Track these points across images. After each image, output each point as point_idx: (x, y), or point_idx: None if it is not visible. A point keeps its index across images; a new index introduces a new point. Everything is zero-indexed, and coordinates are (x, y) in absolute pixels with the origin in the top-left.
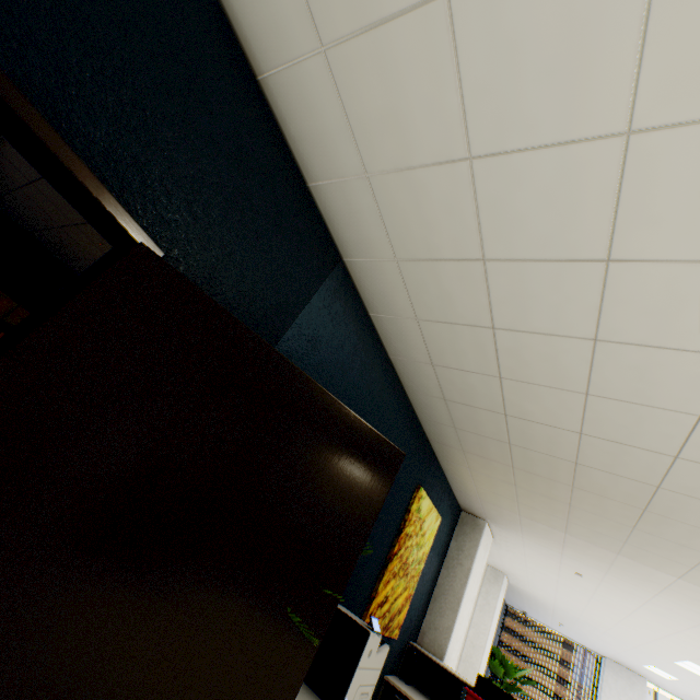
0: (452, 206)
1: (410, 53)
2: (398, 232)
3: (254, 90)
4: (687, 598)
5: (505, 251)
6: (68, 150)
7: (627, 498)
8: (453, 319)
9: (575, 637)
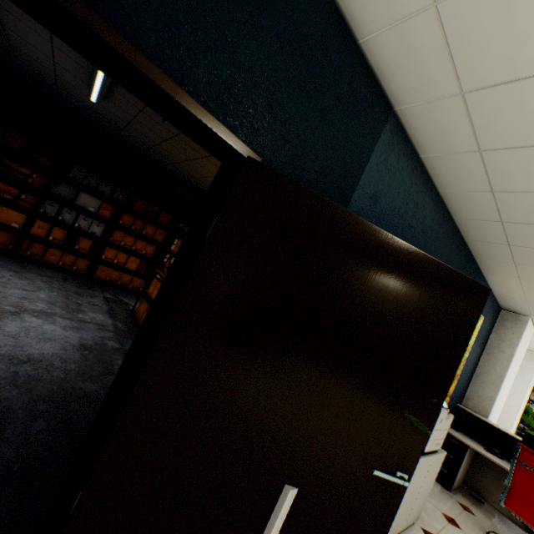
0: None
1: None
2: (470, 61)
3: None
4: None
5: None
6: (186, 97)
7: None
8: (531, 142)
9: None
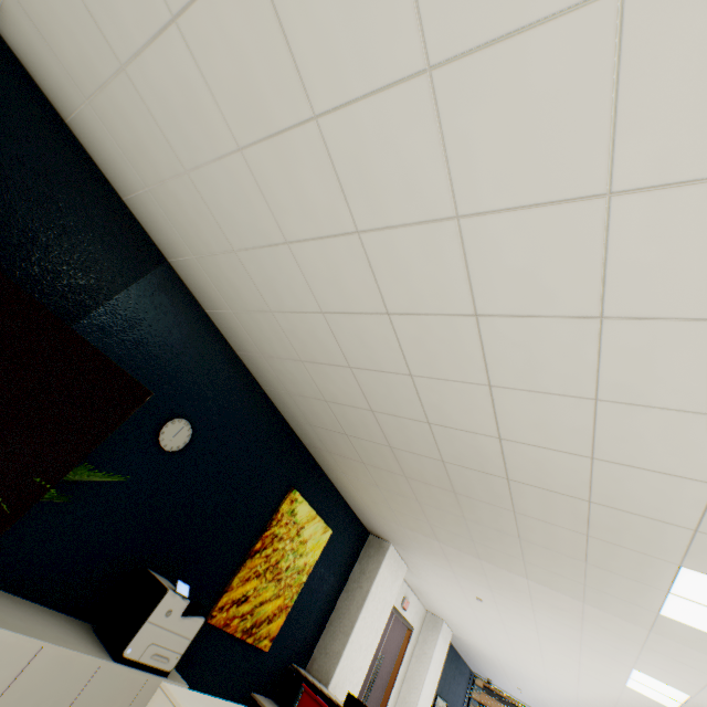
0: (198, 208)
1: (127, 103)
2: (184, 233)
3: (64, 130)
4: (550, 607)
5: (240, 241)
6: None
7: (438, 480)
8: (249, 307)
9: (540, 706)
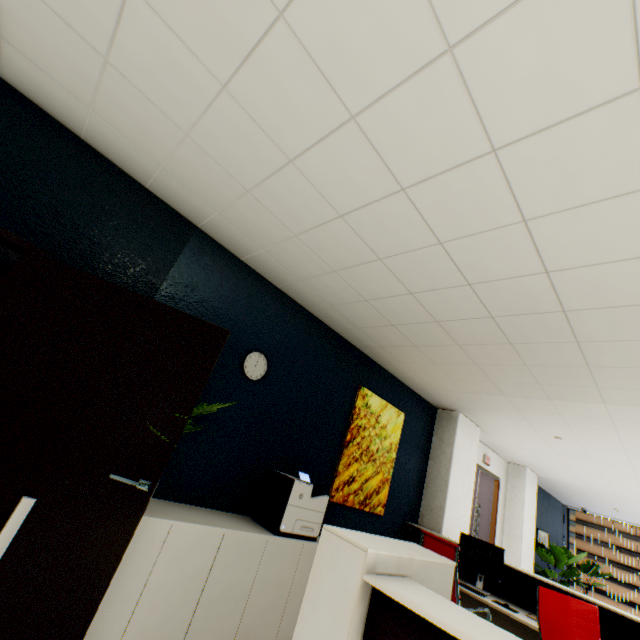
0: (206, 166)
1: (120, 94)
2: (202, 195)
3: (83, 146)
4: (635, 424)
5: (250, 180)
6: None
7: (491, 338)
8: (275, 240)
9: None
